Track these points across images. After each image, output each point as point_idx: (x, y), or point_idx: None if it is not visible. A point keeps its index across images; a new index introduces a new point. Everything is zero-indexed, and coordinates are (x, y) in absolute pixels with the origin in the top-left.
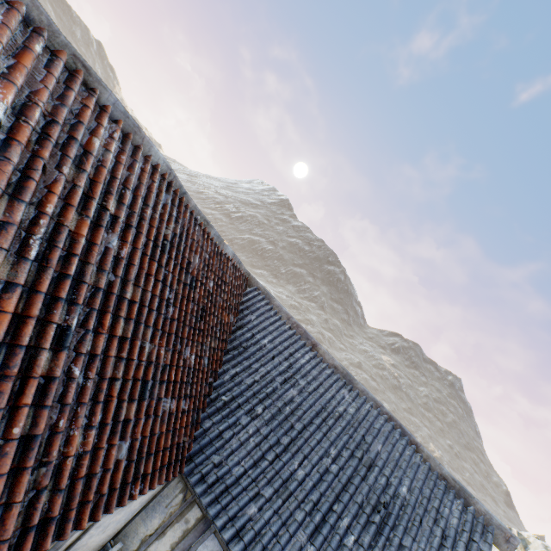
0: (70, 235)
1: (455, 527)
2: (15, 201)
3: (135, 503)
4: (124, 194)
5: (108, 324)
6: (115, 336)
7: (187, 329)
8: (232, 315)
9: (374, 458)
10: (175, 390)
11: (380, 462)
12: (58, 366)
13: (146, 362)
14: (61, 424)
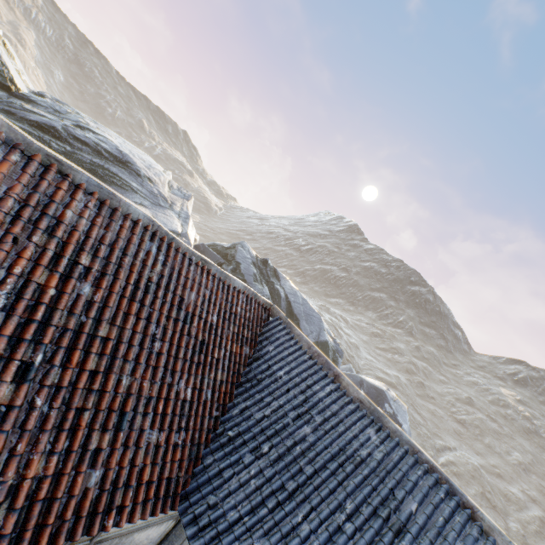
0: (40, 288)
1: None
2: None
3: (139, 537)
4: (99, 248)
5: (79, 359)
6: (85, 370)
7: (179, 362)
8: (247, 347)
9: (404, 520)
10: (164, 422)
11: (414, 528)
12: (19, 396)
13: (126, 393)
14: (19, 447)
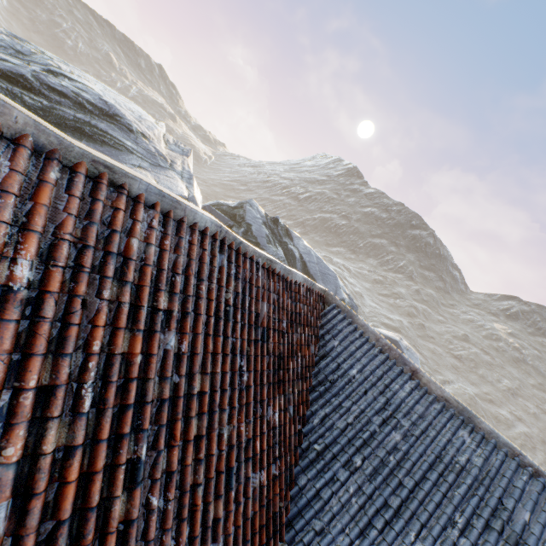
0: (124, 358)
1: None
2: (59, 358)
3: None
4: (174, 281)
5: (181, 429)
6: (189, 440)
7: (265, 388)
8: (312, 345)
9: (520, 532)
10: (262, 460)
11: (531, 539)
12: (135, 506)
13: (227, 446)
14: None
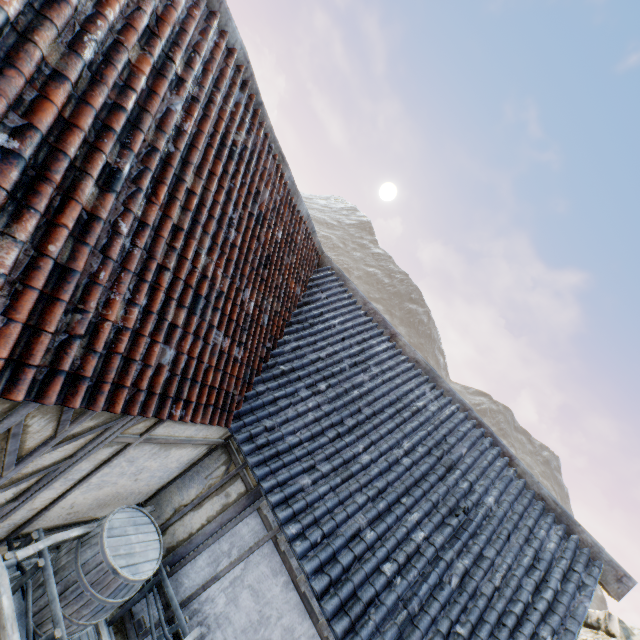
0: (129, 66)
1: (552, 551)
2: None
3: (173, 456)
4: (193, 58)
5: (163, 201)
6: (170, 217)
7: (248, 267)
8: (299, 287)
9: (455, 460)
10: (229, 328)
11: (464, 466)
12: (104, 207)
13: (201, 275)
14: (102, 276)
